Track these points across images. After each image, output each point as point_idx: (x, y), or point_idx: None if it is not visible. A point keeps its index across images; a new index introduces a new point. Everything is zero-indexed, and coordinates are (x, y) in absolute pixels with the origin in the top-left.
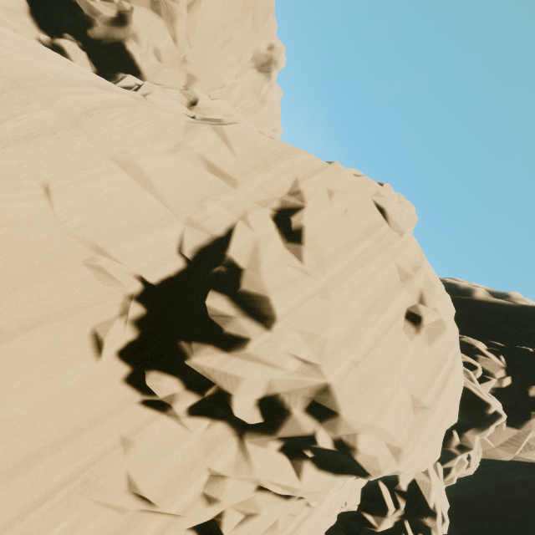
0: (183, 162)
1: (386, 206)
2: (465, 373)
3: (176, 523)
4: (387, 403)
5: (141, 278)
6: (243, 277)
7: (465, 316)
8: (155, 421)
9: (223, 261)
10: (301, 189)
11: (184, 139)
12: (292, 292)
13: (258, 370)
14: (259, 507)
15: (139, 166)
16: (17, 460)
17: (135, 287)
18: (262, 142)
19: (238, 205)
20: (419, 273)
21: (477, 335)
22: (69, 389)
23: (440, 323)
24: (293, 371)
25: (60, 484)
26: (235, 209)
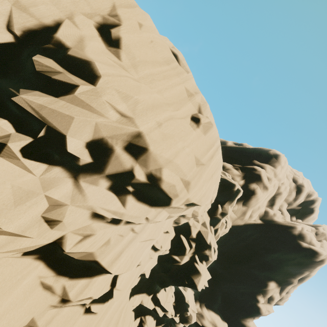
0: None
1: (178, 53)
2: (223, 174)
3: (16, 242)
4: (180, 151)
5: None
6: (69, 50)
7: (223, 154)
8: None
9: (51, 41)
10: (118, 13)
11: None
12: (111, 68)
13: (84, 114)
14: (94, 230)
15: None
16: None
17: None
18: None
19: (64, 4)
20: (198, 95)
21: (229, 163)
22: None
23: (210, 123)
24: (114, 121)
25: None
26: (62, 7)
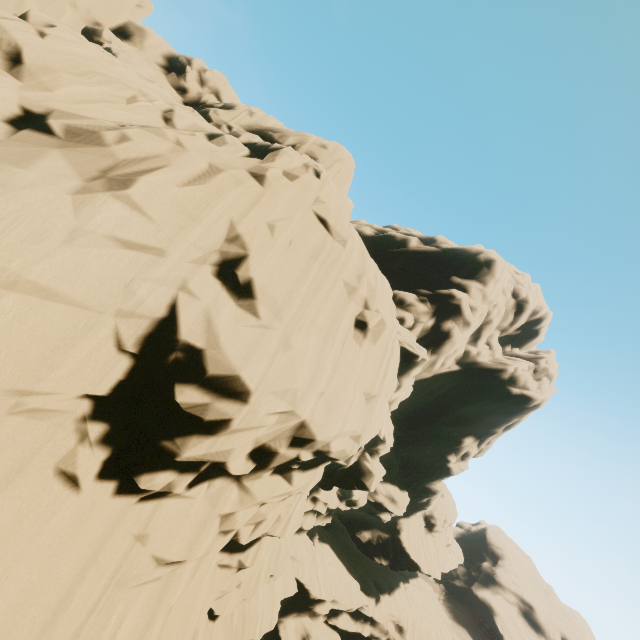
0: (87, 249)
1: (328, 217)
2: (402, 332)
3: (205, 559)
4: (348, 412)
5: (86, 395)
6: (206, 359)
7: (402, 269)
8: (160, 508)
9: (177, 346)
10: (239, 232)
11: (79, 222)
12: (258, 358)
13: (245, 437)
14: (265, 515)
15: (31, 281)
16: (53, 608)
17: (84, 407)
18: (182, 196)
19: (173, 276)
20: (363, 282)
21: (411, 287)
22: (64, 531)
23: (382, 322)
24: (274, 423)
25: (99, 597)
26: (171, 281)
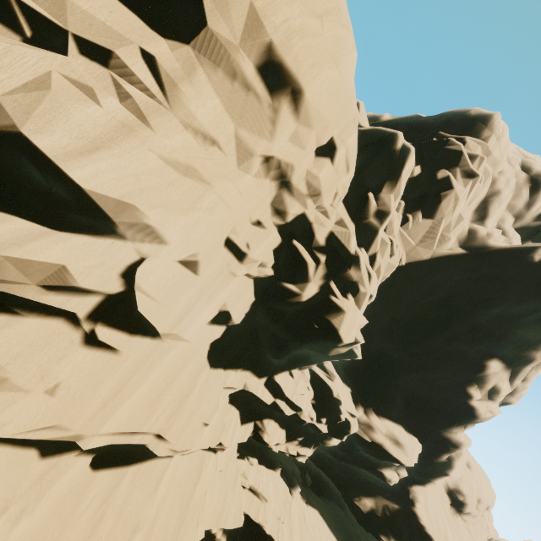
0: None
1: None
2: None
3: None
4: None
5: None
6: None
7: None
8: None
9: None
10: None
11: None
12: None
13: None
14: None
15: None
16: None
17: None
18: None
19: None
20: None
21: None
22: None
23: None
24: None
25: None
26: None
